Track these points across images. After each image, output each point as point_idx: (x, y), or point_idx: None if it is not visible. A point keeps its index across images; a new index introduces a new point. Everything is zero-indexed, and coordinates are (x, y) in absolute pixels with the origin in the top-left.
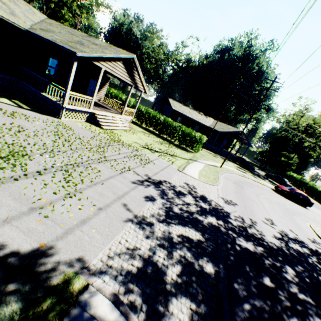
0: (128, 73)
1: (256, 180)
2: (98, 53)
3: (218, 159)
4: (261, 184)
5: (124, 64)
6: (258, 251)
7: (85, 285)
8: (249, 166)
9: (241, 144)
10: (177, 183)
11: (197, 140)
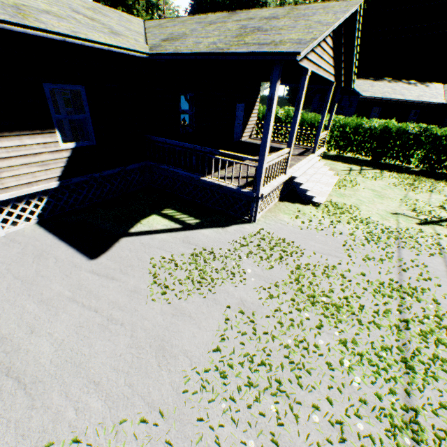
0: (332, 59)
1: None
2: (324, 30)
3: None
4: None
5: (332, 39)
6: None
7: None
8: None
9: None
10: None
11: None
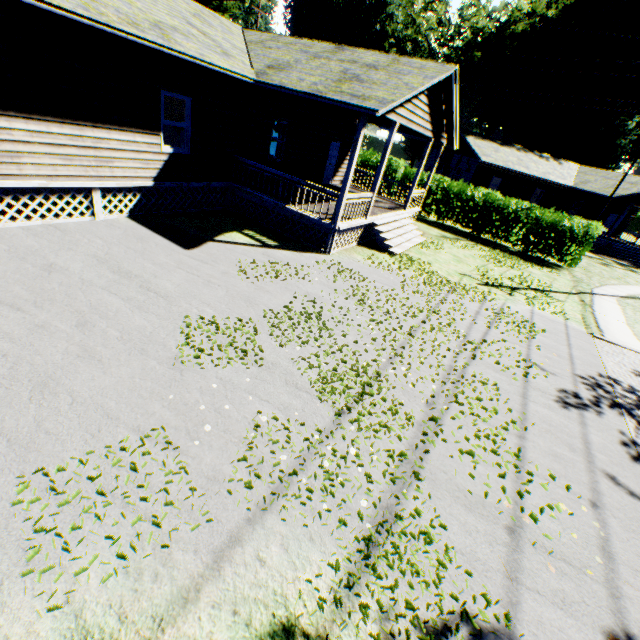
0: (429, 115)
1: None
2: (406, 95)
3: (619, 271)
4: None
5: (428, 96)
6: None
7: None
8: None
9: None
10: (630, 382)
11: (577, 238)
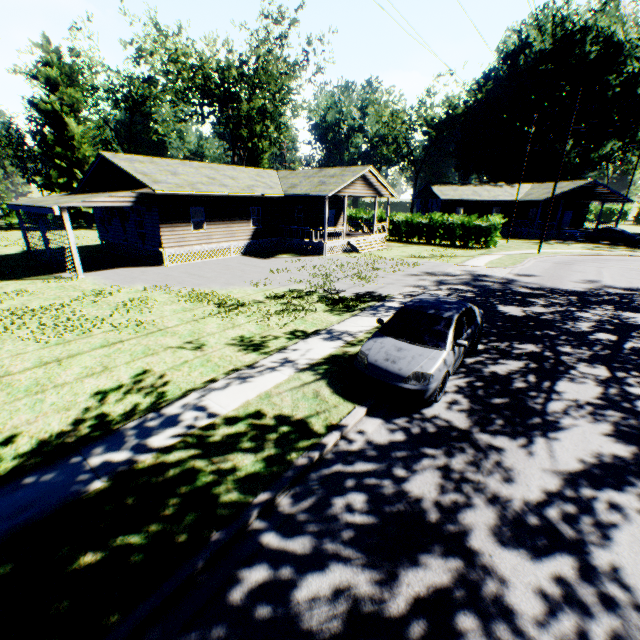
0: (368, 187)
1: (628, 254)
2: (341, 186)
3: (545, 245)
4: (639, 257)
5: (362, 181)
6: (535, 292)
7: (393, 295)
8: (625, 238)
9: (601, 206)
10: (451, 272)
11: (487, 229)
